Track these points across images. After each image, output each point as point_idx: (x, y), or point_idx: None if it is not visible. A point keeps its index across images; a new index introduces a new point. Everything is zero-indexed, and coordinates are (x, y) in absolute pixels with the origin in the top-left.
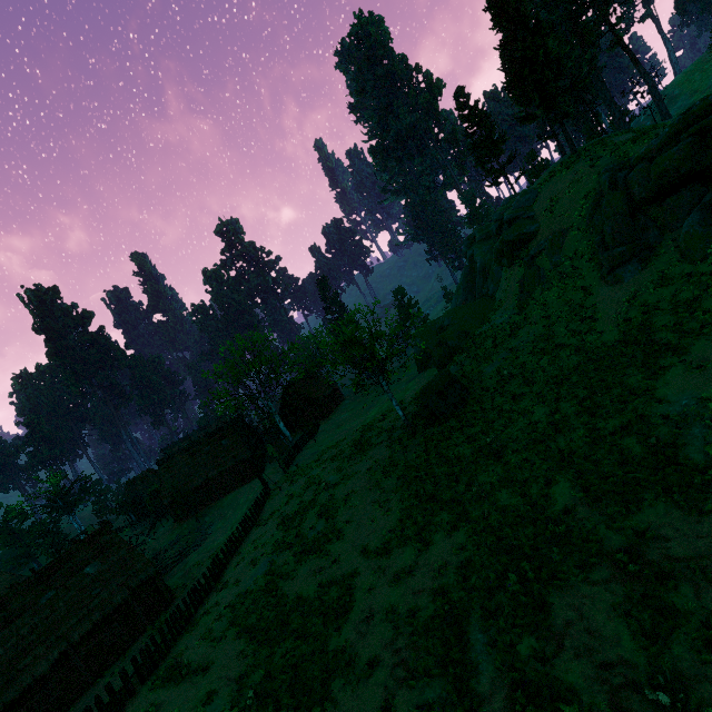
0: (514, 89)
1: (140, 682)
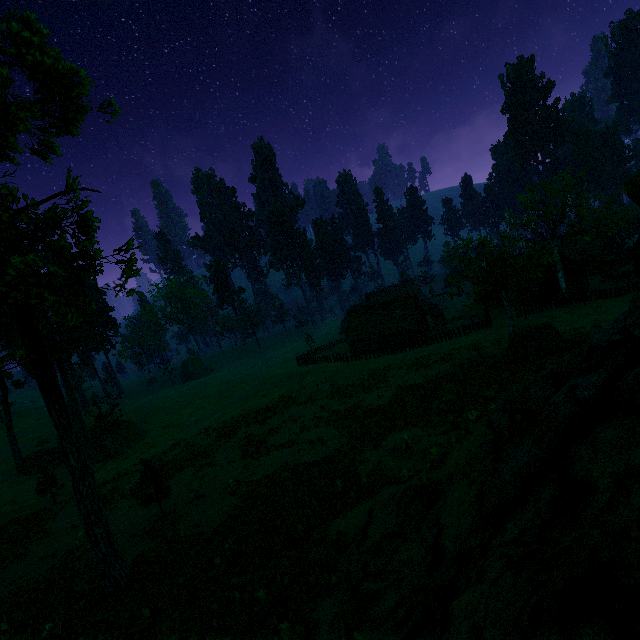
0: None
1: (355, 360)
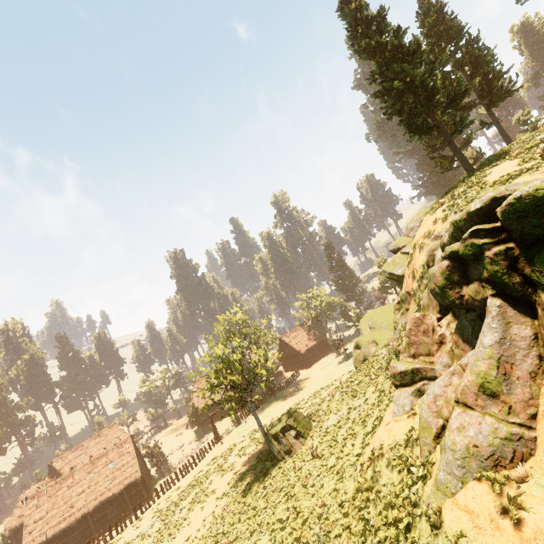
0: (390, 115)
1: None
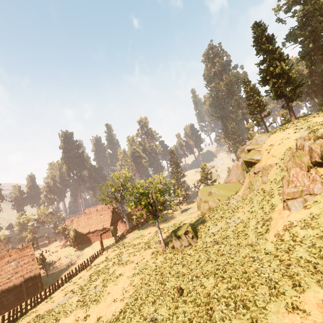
0: (263, 84)
1: None
